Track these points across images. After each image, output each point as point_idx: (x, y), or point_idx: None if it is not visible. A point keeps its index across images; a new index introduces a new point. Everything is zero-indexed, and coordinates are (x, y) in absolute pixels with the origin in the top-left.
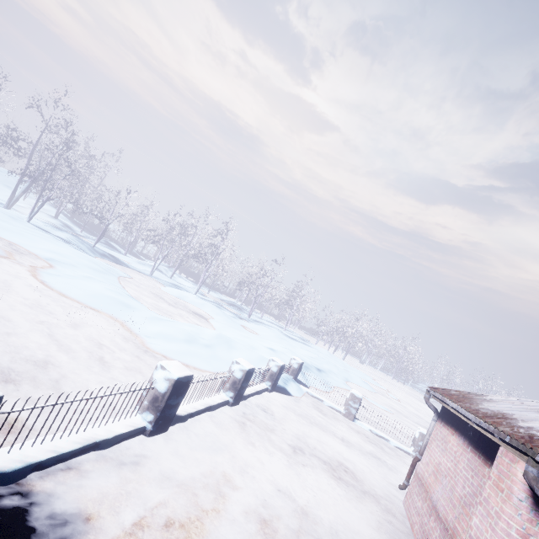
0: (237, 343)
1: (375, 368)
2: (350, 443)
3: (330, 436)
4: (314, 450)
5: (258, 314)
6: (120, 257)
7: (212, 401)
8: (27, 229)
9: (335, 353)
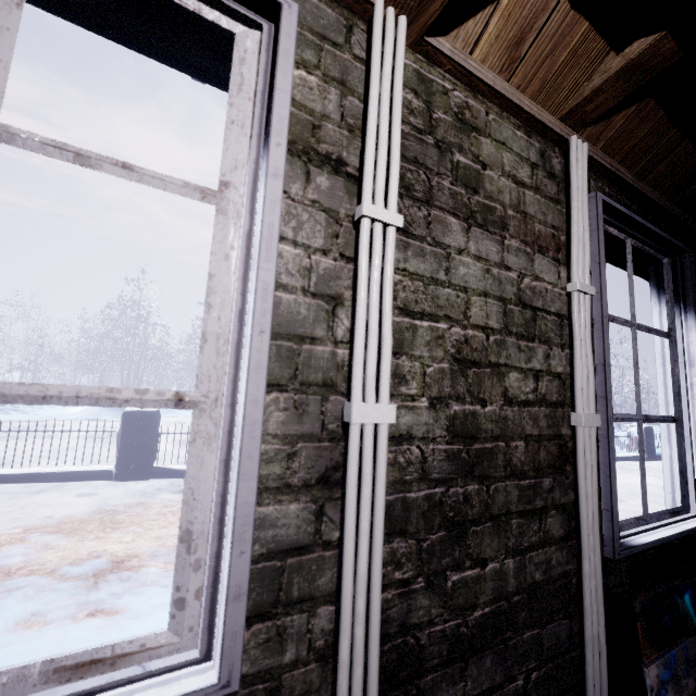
0: None
1: None
2: None
3: None
4: None
5: None
6: None
7: None
8: None
9: None
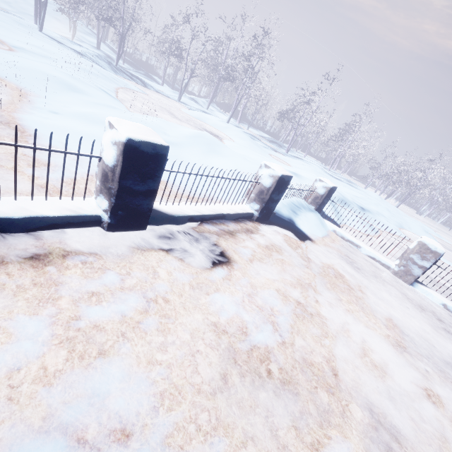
0: (230, 151)
1: (434, 221)
2: (405, 334)
3: (360, 316)
4: (304, 362)
5: (301, 154)
6: (154, 85)
7: (16, 209)
8: (27, 32)
9: (387, 200)
